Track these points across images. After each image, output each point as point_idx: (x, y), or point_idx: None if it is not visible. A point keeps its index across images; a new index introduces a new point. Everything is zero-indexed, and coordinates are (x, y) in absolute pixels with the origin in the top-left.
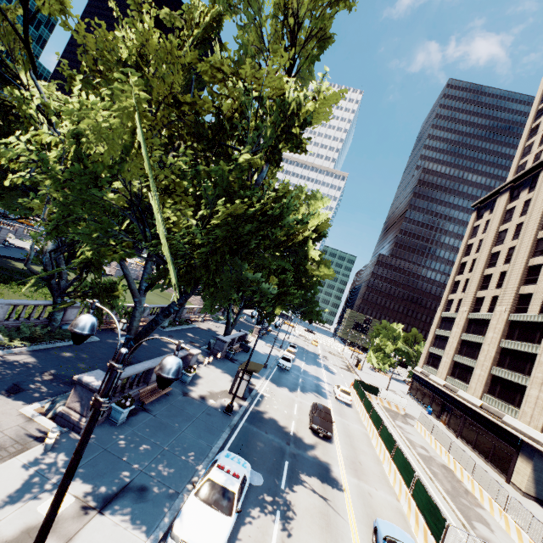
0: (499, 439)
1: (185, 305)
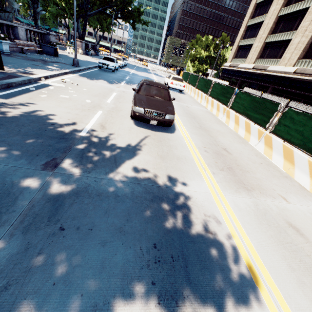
0: (311, 95)
1: None
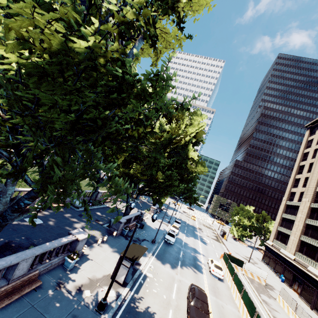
0: None
1: (97, 190)
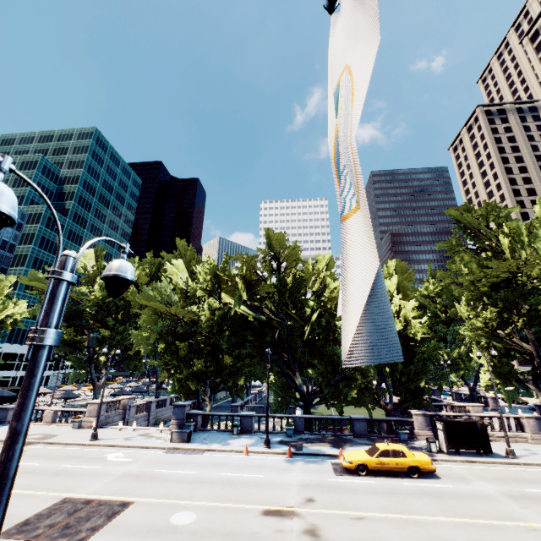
0: None
1: None
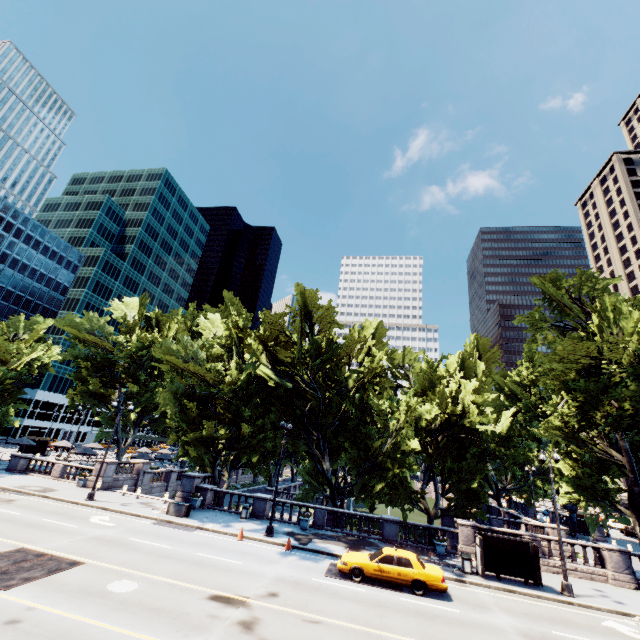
0: None
1: None
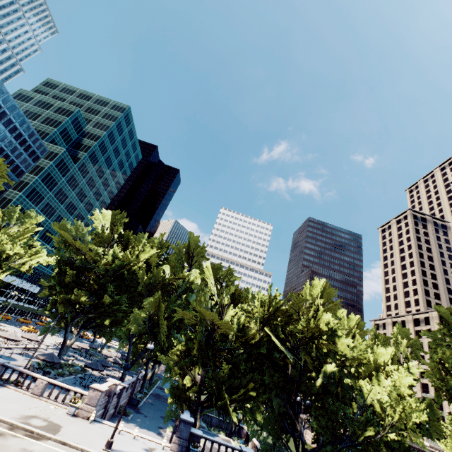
0: None
1: None
